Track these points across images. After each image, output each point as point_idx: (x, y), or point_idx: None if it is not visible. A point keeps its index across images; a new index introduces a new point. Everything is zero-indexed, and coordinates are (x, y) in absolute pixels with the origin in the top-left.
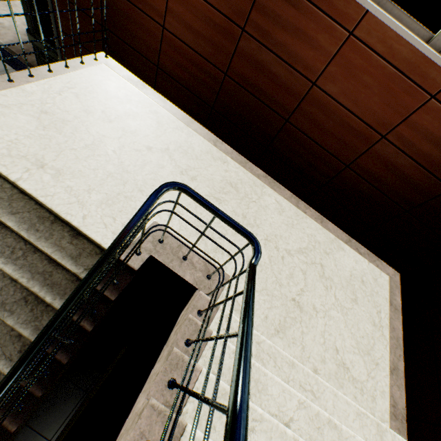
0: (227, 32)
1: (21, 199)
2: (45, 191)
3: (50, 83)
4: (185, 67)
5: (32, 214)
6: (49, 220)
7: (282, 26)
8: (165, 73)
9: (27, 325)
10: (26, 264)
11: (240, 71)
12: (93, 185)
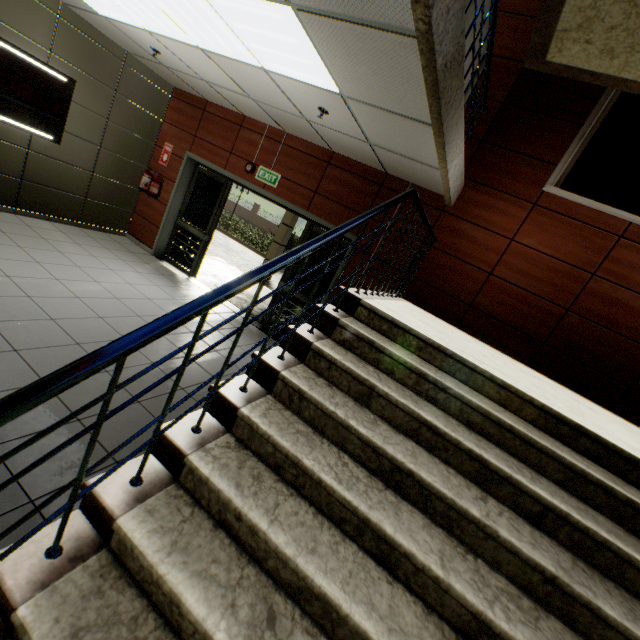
0: (571, 276)
1: (480, 396)
2: (518, 386)
3: (397, 303)
4: (509, 304)
5: (509, 415)
6: (530, 426)
7: (639, 271)
8: (479, 310)
9: (637, 626)
10: (549, 490)
11: (587, 306)
12: (538, 391)
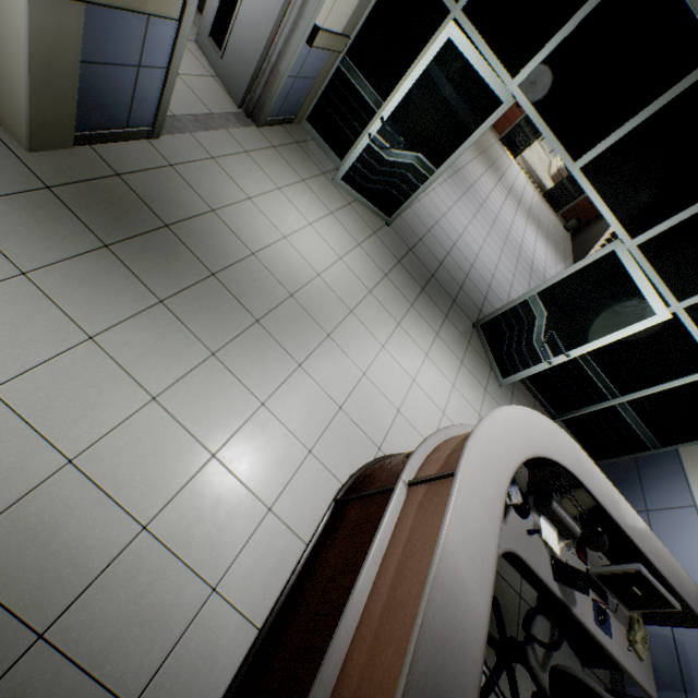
0: None
1: None
2: None
3: None
4: None
5: None
6: None
7: None
8: None
9: None
10: None
11: None
12: None
